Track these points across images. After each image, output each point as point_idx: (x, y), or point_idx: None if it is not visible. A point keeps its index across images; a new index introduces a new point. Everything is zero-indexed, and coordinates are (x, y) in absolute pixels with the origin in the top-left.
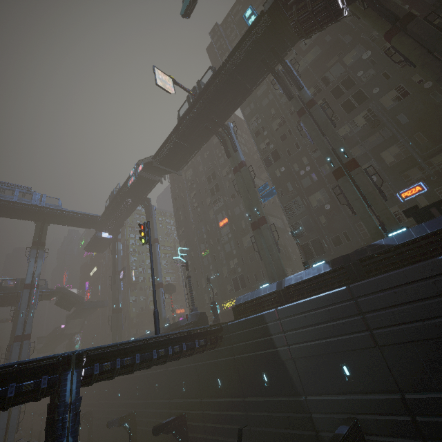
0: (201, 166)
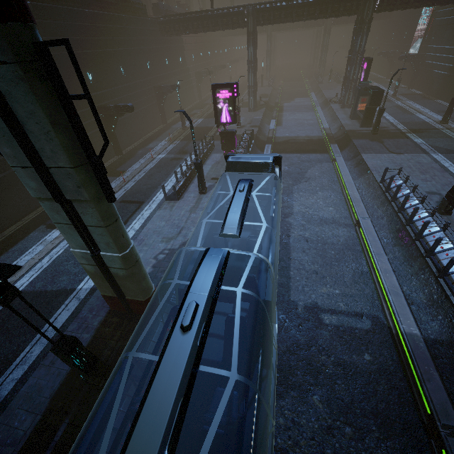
0: None
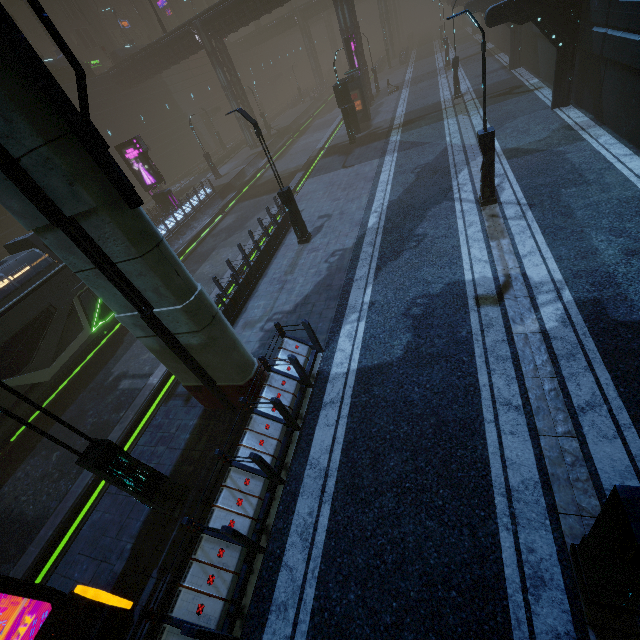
0: None
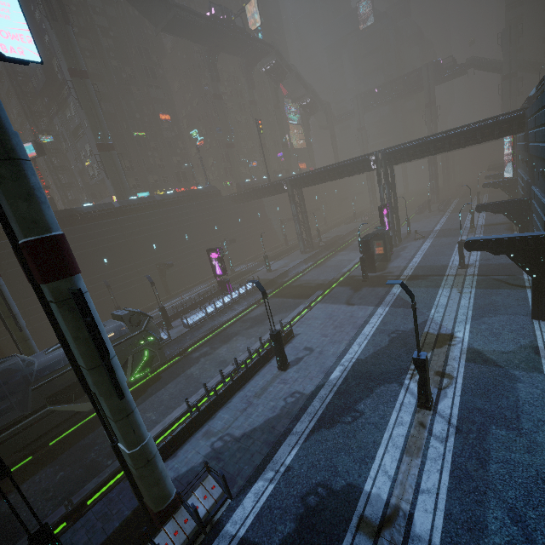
0: (106, 6)
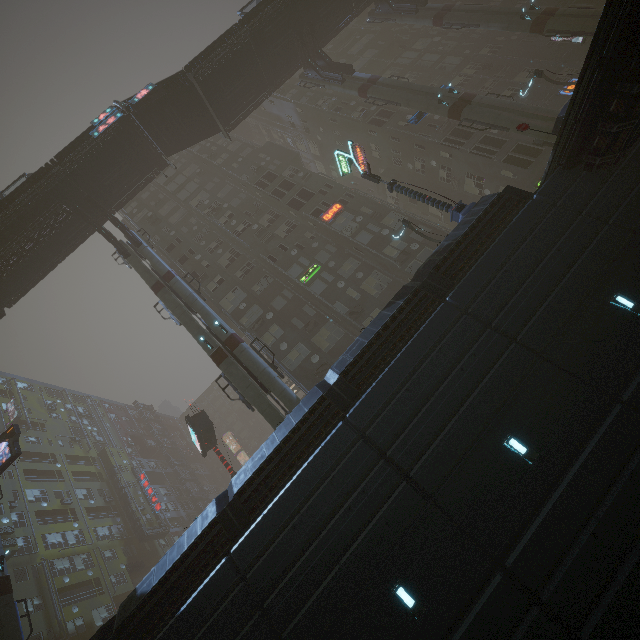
0: (220, 192)
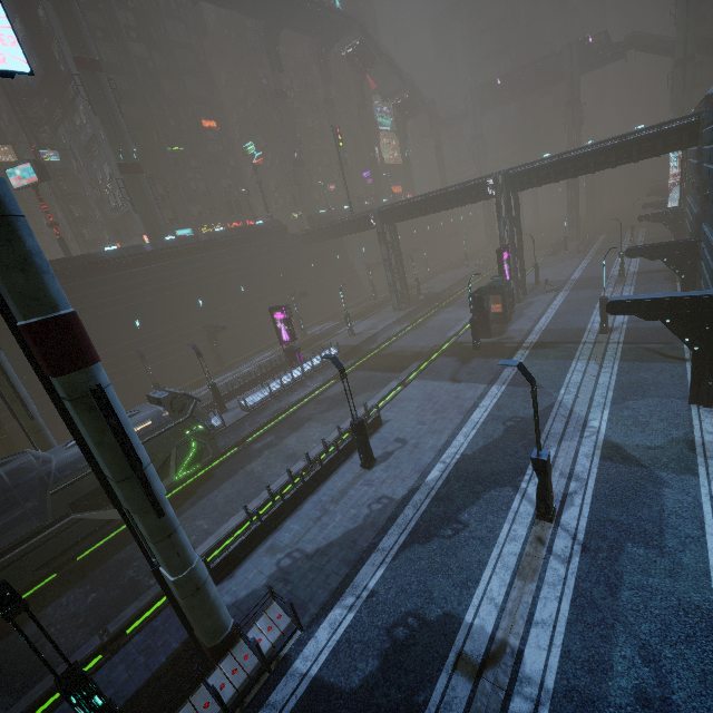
0: None
